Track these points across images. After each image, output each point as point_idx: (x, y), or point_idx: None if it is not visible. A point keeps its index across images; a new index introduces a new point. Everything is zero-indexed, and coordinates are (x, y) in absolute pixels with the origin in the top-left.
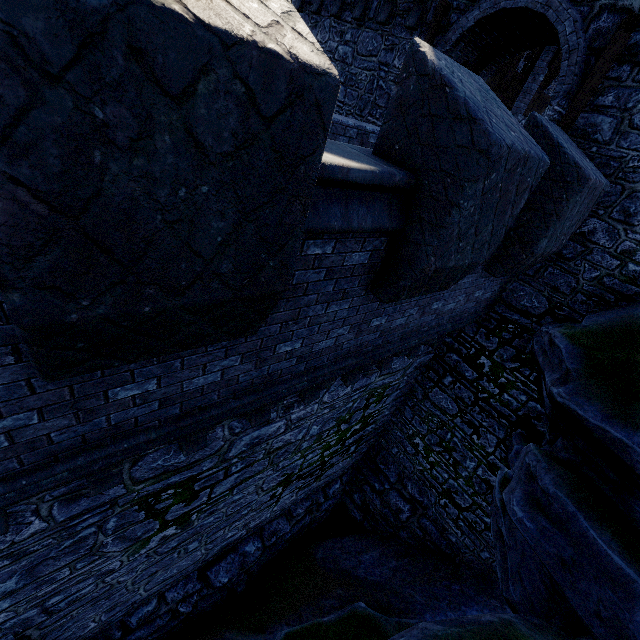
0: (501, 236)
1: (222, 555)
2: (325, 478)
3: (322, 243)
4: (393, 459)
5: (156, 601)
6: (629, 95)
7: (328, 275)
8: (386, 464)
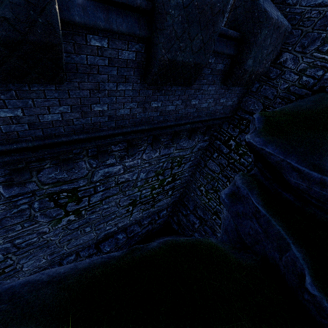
0: (212, 47)
1: (106, 238)
2: (157, 207)
3: (99, 39)
4: (191, 199)
5: (75, 255)
6: None
7: (110, 63)
8: (188, 201)
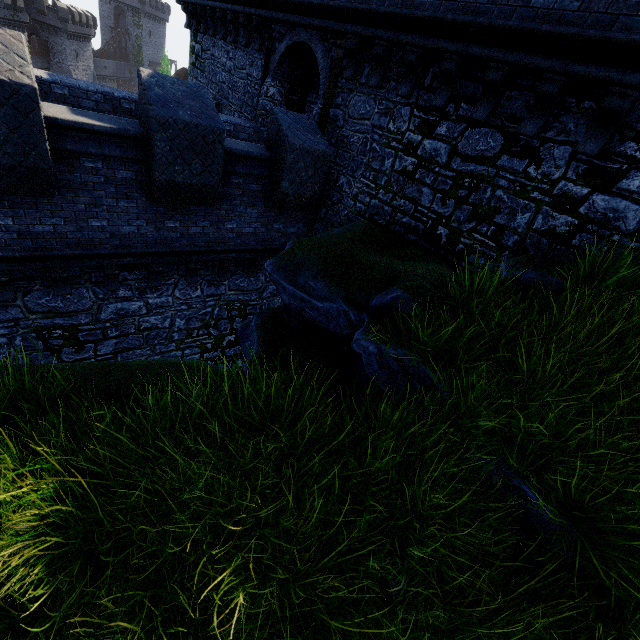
0: (219, 170)
1: None
2: None
3: (93, 161)
4: None
5: None
6: (346, 97)
7: (107, 181)
8: None
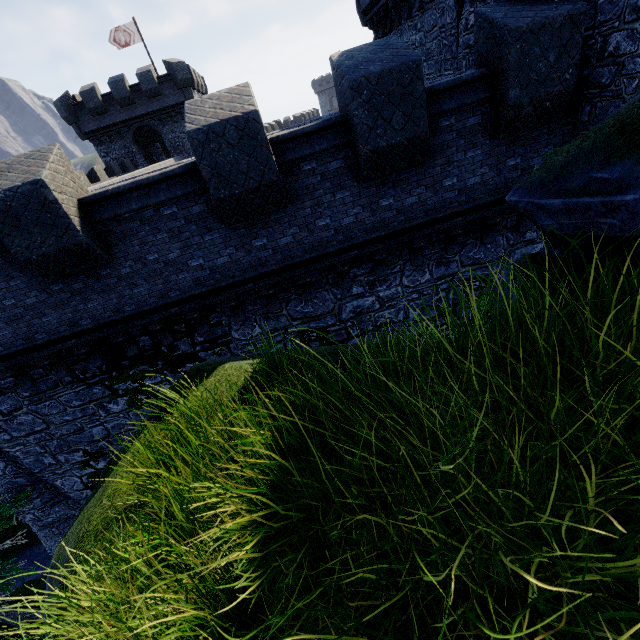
0: (423, 113)
1: None
2: None
3: (309, 163)
4: None
5: None
6: None
7: (323, 178)
8: None
